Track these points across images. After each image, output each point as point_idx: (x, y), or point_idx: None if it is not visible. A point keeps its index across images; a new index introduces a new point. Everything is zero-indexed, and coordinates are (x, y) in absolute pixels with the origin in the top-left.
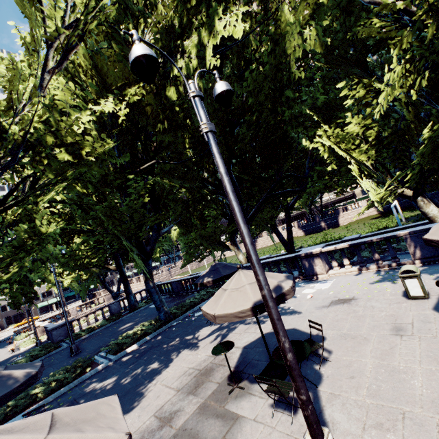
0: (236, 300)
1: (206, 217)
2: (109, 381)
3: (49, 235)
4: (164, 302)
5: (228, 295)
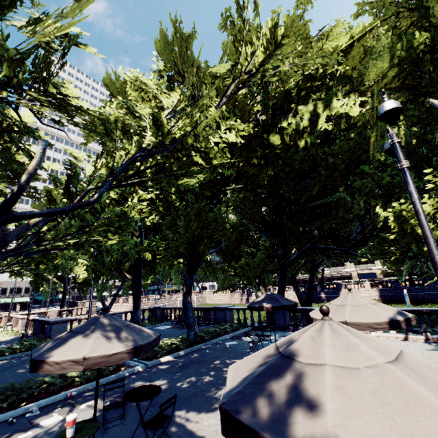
0: (364, 314)
1: (241, 252)
2: (159, 382)
3: (133, 221)
4: (196, 322)
5: (351, 308)
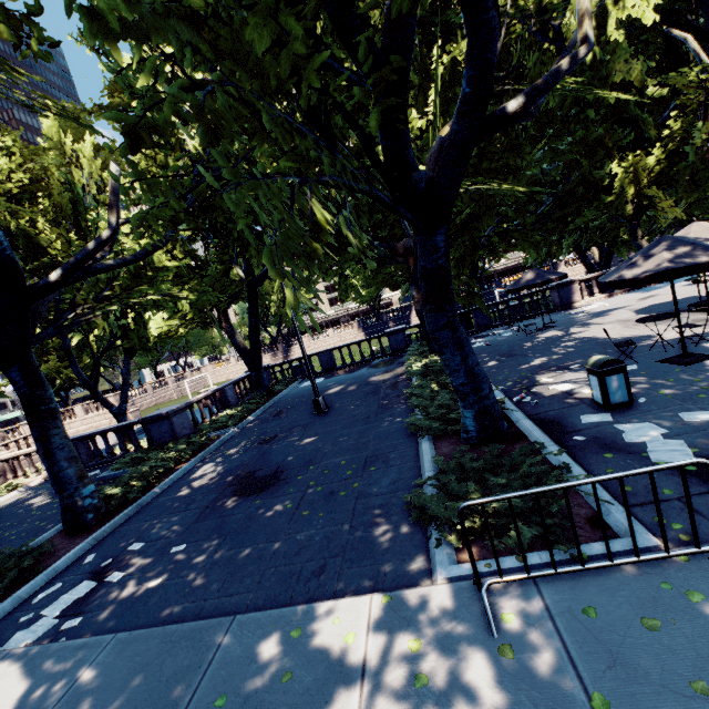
0: None
1: None
2: (539, 359)
3: None
4: None
5: None
